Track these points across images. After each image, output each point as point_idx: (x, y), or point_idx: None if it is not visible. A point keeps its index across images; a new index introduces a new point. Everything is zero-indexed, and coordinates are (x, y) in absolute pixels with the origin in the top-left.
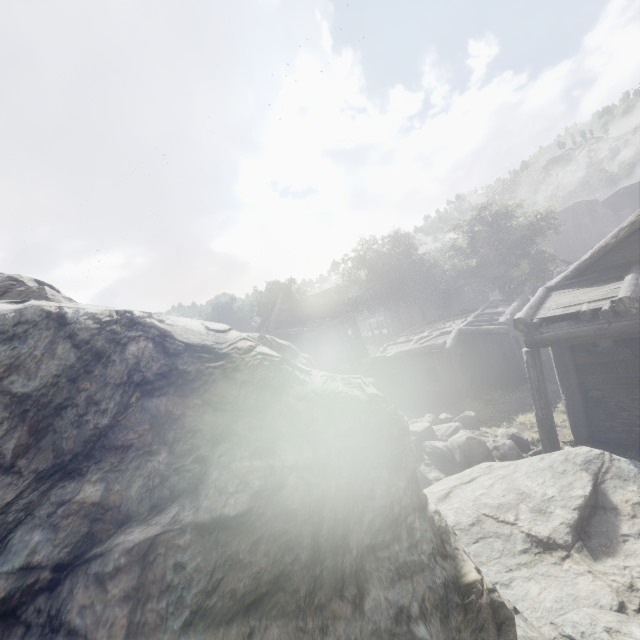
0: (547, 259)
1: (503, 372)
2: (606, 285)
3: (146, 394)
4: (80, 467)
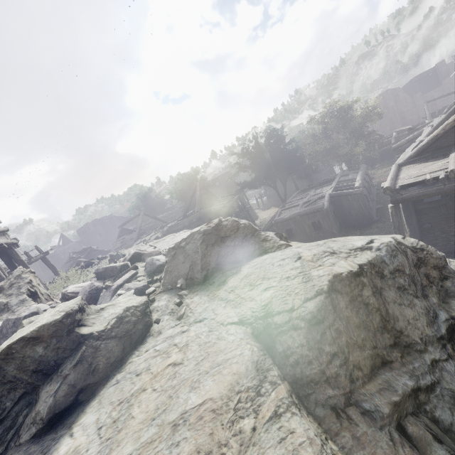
0: (376, 138)
1: (359, 218)
2: (438, 161)
3: (418, 268)
4: (425, 293)
